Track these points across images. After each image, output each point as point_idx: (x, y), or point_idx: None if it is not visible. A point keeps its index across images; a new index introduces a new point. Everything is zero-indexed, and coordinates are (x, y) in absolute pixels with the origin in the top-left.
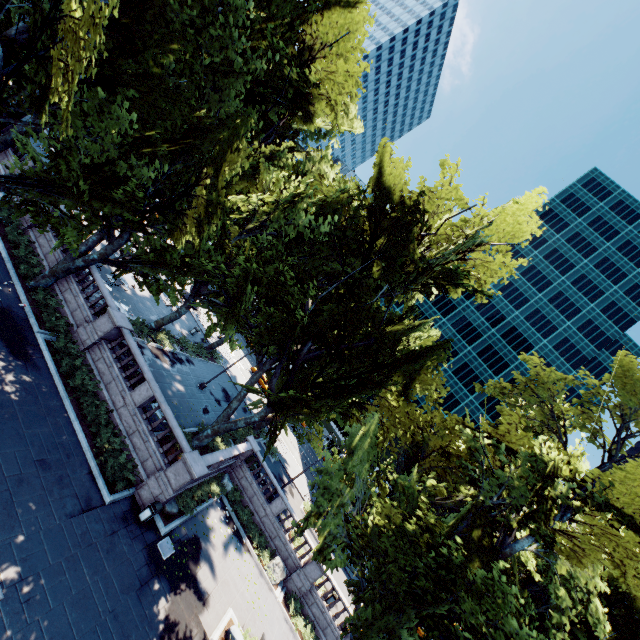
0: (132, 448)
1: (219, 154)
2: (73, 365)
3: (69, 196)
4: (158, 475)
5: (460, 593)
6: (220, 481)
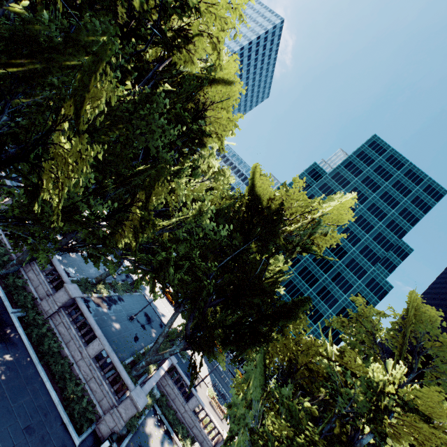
0: (90, 391)
1: (148, 185)
2: (41, 334)
3: (38, 222)
4: (112, 411)
5: None
6: (151, 392)
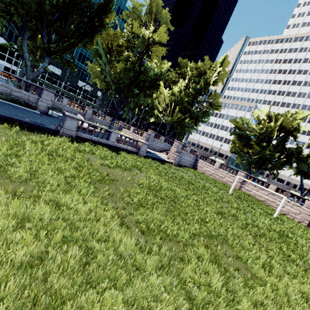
0: (18, 98)
1: None
2: None
3: None
4: (41, 100)
5: (139, 76)
6: None
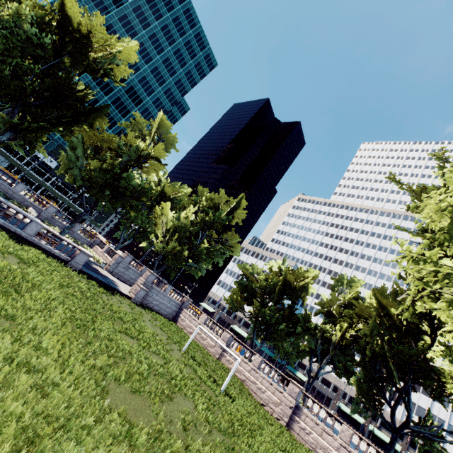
0: None
1: None
2: None
3: None
4: None
5: (120, 181)
6: None
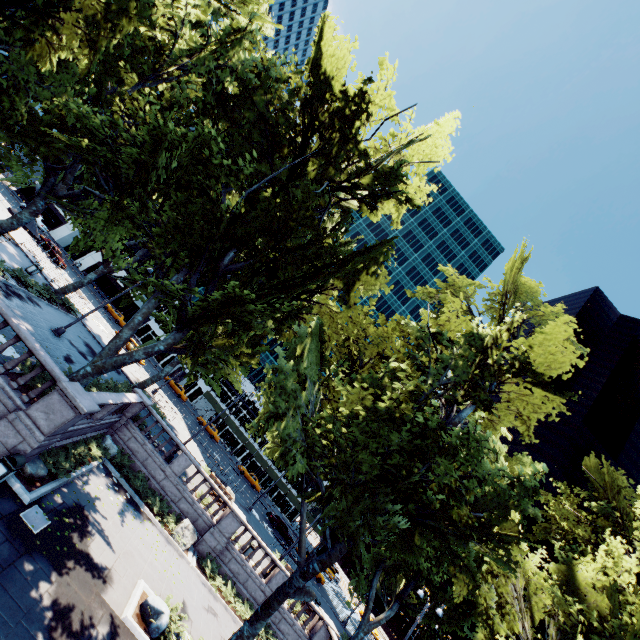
0: None
1: None
2: None
3: None
4: (14, 417)
5: (429, 461)
6: (100, 444)
